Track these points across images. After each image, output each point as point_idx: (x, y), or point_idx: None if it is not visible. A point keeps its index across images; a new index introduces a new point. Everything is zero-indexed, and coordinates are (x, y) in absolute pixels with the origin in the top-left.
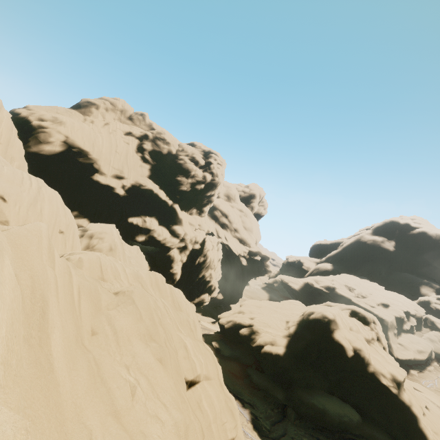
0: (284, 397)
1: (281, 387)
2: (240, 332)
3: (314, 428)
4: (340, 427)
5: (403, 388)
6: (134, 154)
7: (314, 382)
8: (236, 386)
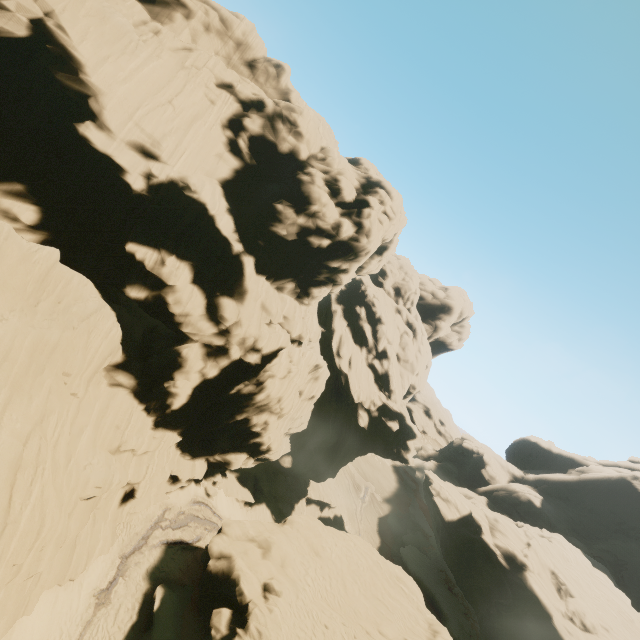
0: None
1: None
2: (211, 615)
3: None
4: None
5: None
6: (215, 127)
7: None
8: None
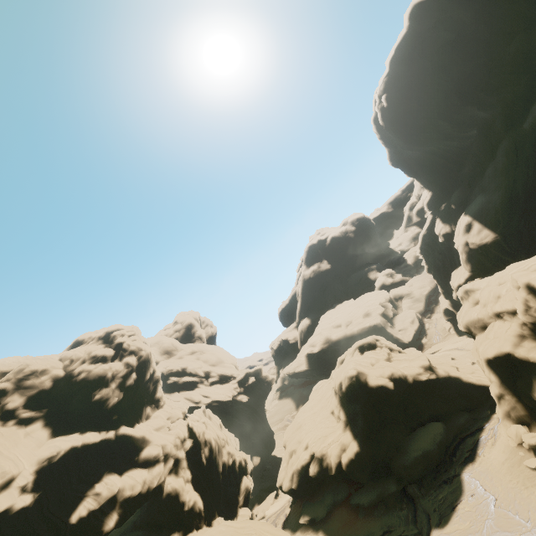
0: (396, 484)
1: (385, 477)
2: (311, 475)
3: (434, 477)
4: (442, 449)
5: (434, 368)
6: (1, 431)
7: (397, 438)
8: (361, 533)
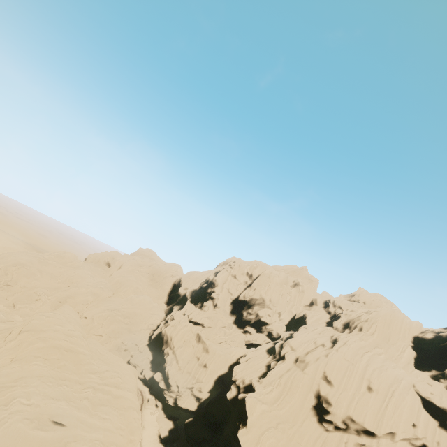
0: None
1: None
2: None
3: None
4: None
5: None
6: None
7: None
8: None
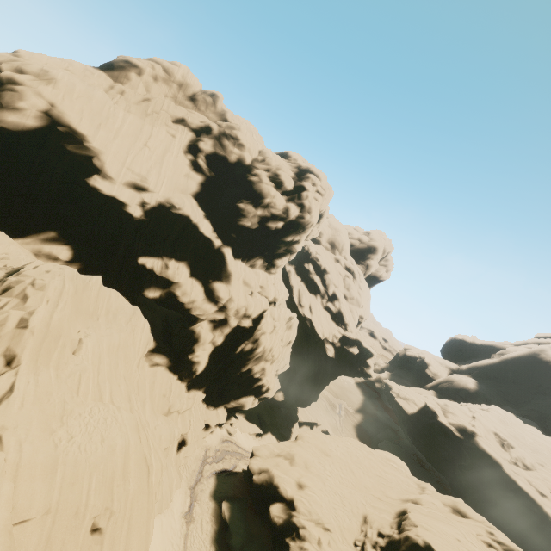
0: None
1: None
2: (270, 509)
3: None
4: None
5: None
6: (179, 154)
7: None
8: None
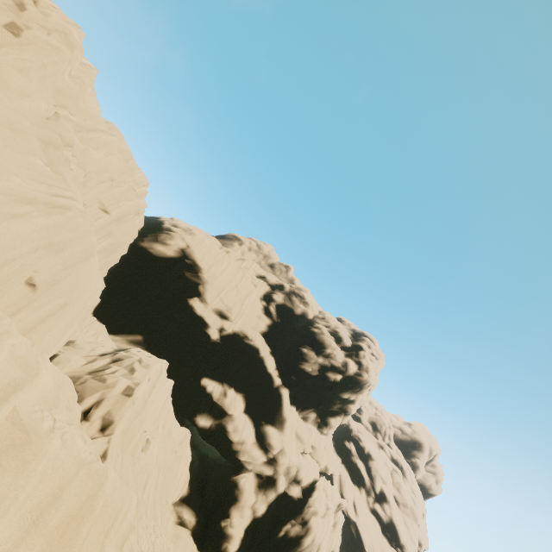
0: None
1: None
2: None
3: None
4: None
5: None
6: (257, 299)
7: None
8: None
